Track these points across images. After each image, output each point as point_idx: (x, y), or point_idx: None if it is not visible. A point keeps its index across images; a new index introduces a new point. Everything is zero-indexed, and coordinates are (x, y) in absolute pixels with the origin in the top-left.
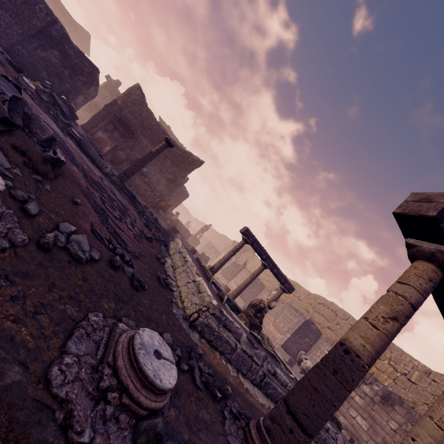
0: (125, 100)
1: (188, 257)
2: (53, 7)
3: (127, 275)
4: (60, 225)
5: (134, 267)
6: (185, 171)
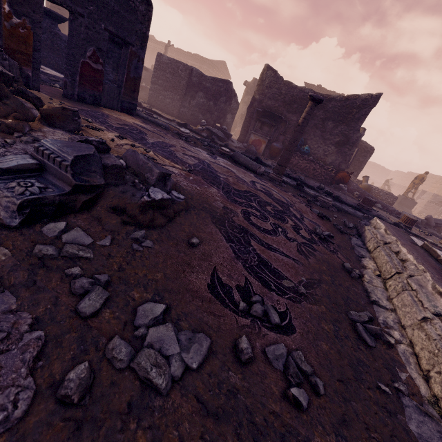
0: (261, 91)
1: (403, 251)
2: (198, 65)
3: (273, 366)
4: (138, 312)
5: (295, 327)
6: (356, 122)
